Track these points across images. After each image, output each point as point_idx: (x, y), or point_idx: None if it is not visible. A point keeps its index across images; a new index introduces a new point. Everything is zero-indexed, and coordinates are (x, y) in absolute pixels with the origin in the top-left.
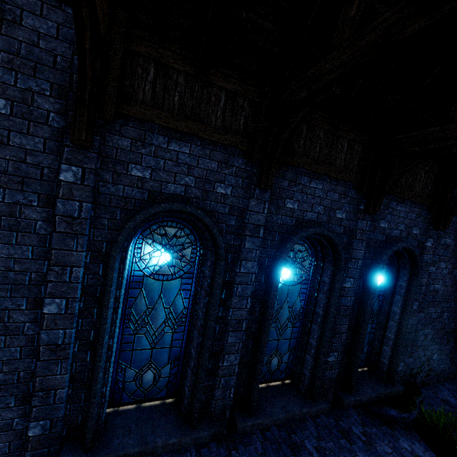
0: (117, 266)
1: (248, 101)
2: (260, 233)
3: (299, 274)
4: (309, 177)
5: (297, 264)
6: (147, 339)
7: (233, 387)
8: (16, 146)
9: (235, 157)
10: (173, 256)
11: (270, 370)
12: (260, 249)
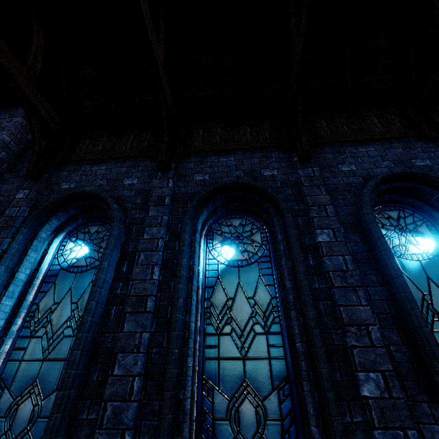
0: (20, 239)
1: (150, 134)
2: (166, 202)
3: (250, 250)
4: (216, 156)
5: (243, 239)
6: (42, 345)
7: (127, 430)
8: (3, 190)
9: (142, 162)
10: (92, 249)
11: (243, 438)
12: (170, 217)
